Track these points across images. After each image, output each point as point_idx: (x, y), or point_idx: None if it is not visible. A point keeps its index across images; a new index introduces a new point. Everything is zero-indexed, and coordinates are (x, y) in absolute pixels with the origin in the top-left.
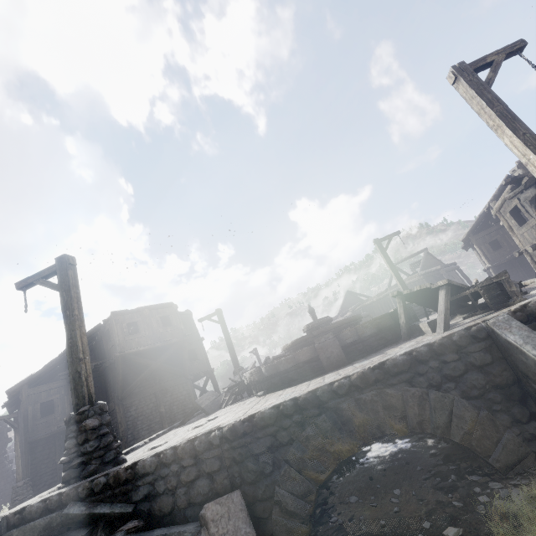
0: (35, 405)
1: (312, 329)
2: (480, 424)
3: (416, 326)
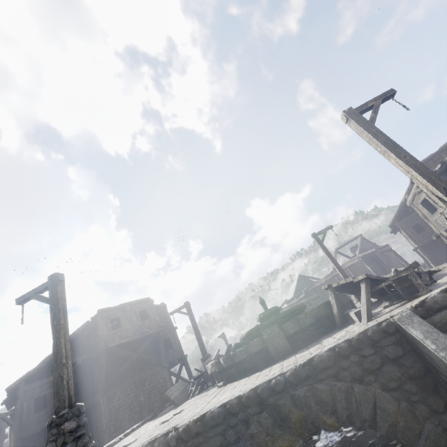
0: (30, 401)
1: (264, 319)
2: (401, 415)
3: (348, 314)
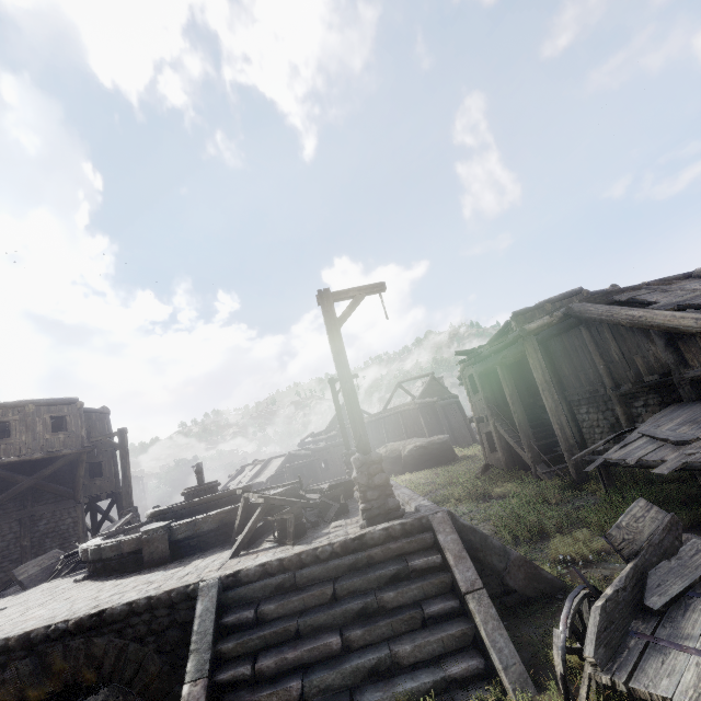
0: None
1: (189, 495)
2: (159, 677)
3: None
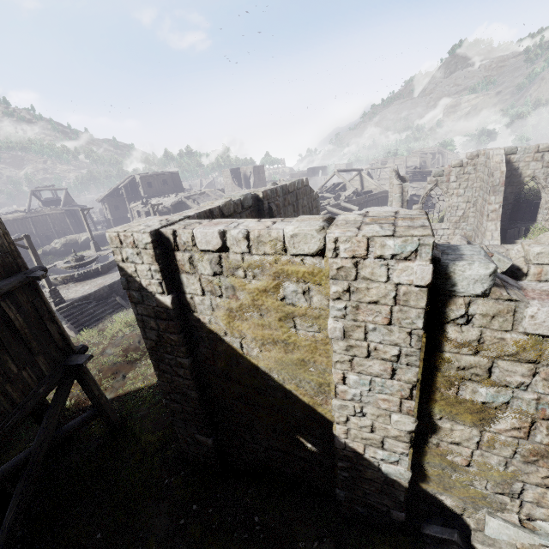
0: None
1: (78, 259)
2: None
3: None
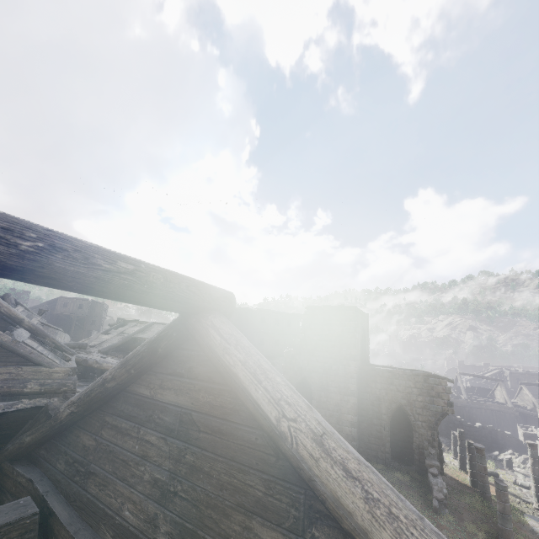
0: None
1: None
2: None
3: None
